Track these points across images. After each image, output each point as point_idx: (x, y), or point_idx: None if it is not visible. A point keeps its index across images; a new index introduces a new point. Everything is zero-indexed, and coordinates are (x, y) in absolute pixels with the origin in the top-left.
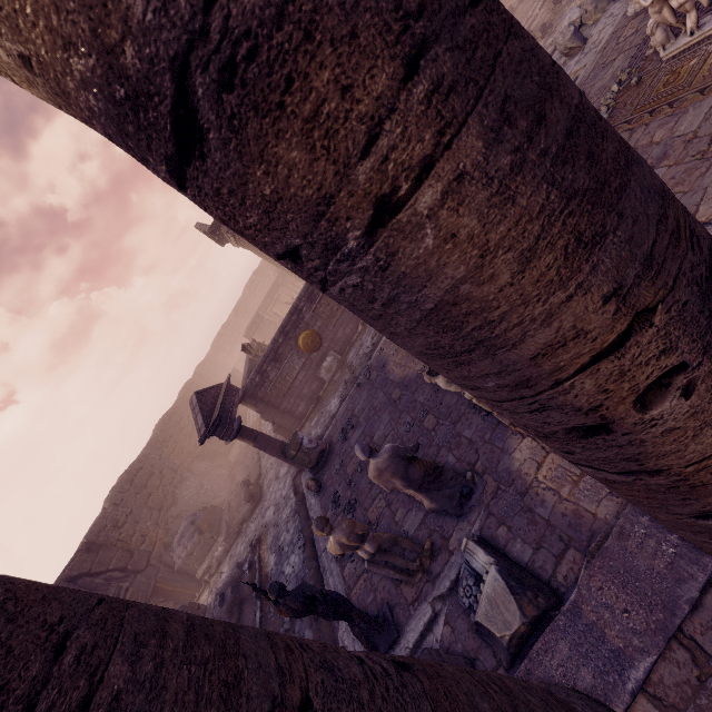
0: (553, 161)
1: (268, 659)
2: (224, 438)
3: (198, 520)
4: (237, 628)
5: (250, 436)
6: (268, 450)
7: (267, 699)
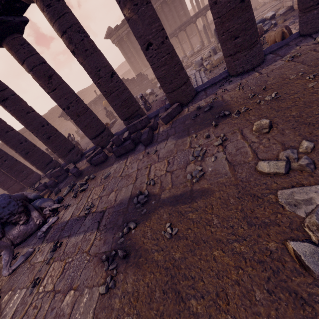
0: (4, 141)
1: (2, 153)
2: (65, 119)
3: (67, 130)
4: (2, 151)
5: (72, 122)
6: (76, 127)
7: (0, 155)
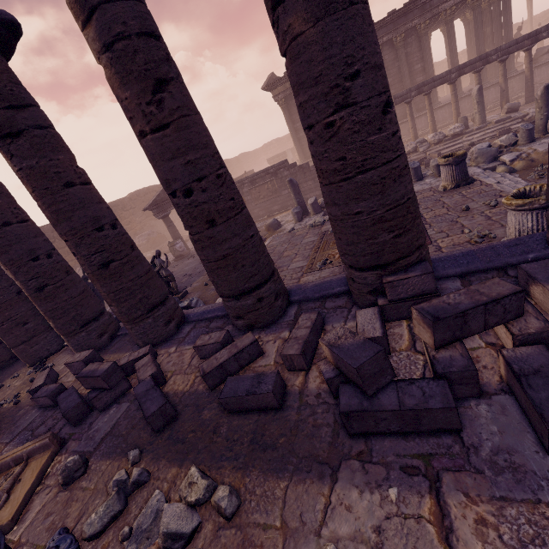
0: None
1: None
2: (155, 216)
3: (152, 235)
4: None
5: (168, 224)
6: (171, 235)
7: None
